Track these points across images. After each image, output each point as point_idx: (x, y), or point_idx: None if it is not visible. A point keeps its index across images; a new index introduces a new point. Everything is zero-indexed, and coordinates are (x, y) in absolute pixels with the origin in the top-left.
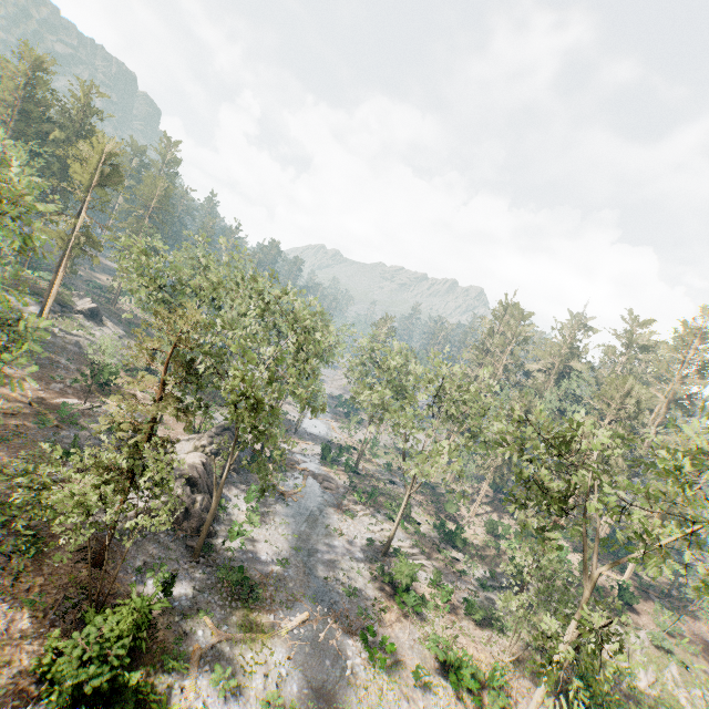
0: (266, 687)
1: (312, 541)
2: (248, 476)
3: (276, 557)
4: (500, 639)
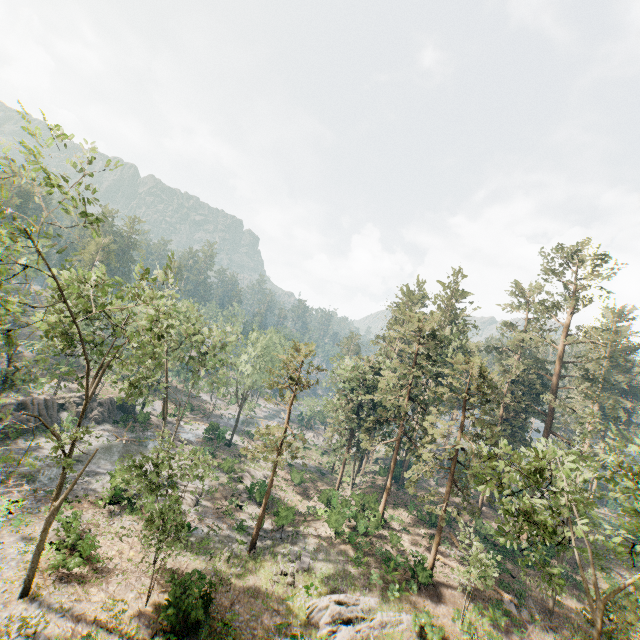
0: None
1: (94, 460)
2: (108, 427)
3: (42, 457)
4: (180, 556)
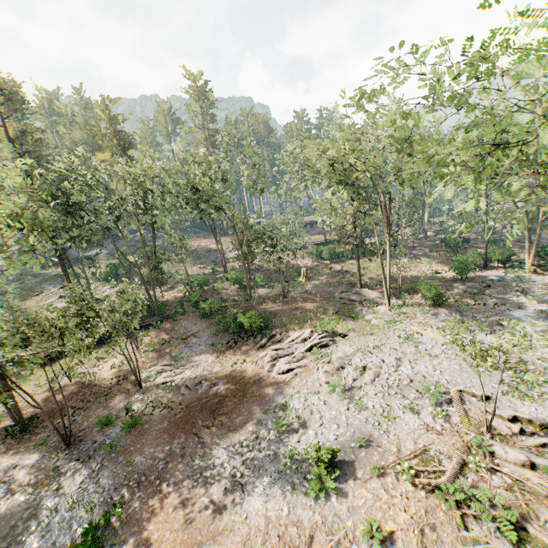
0: None
1: None
2: None
3: None
4: None
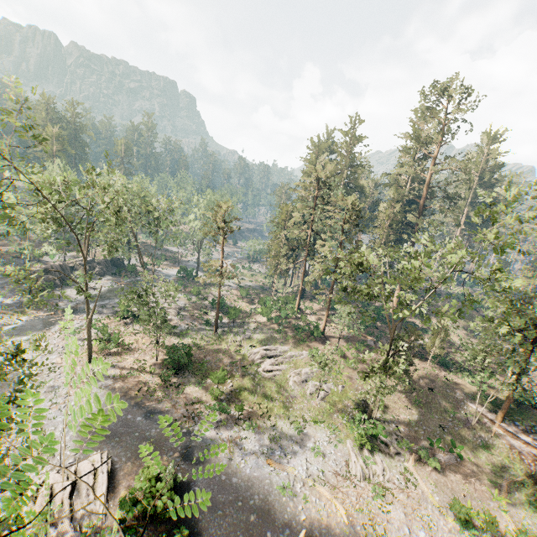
0: (1, 324)
1: (107, 298)
2: (109, 278)
3: (73, 300)
4: (172, 339)
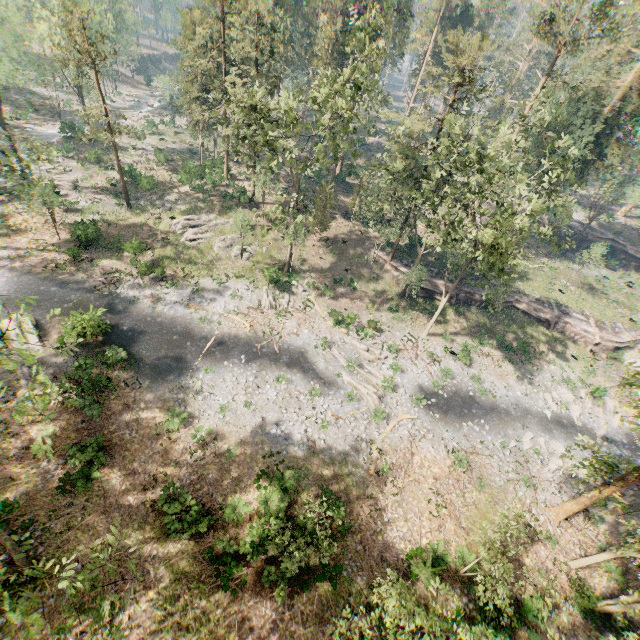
0: None
1: None
2: None
3: None
4: (74, 217)
